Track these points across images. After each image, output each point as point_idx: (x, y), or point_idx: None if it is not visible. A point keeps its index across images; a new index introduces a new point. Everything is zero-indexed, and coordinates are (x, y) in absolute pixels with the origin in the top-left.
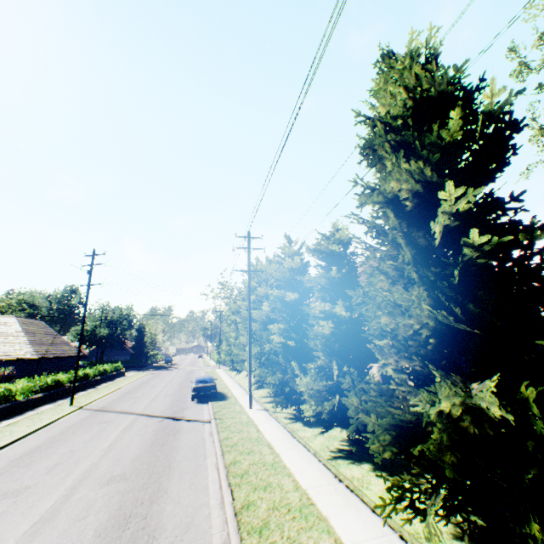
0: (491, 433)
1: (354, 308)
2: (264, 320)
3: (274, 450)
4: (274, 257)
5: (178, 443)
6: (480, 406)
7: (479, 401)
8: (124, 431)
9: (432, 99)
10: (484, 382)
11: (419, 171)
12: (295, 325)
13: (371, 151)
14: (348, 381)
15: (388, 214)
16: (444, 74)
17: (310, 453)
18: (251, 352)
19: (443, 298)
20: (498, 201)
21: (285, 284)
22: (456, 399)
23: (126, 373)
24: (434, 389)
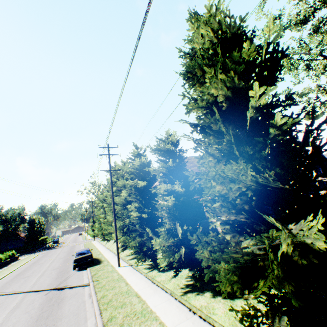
0: (316, 262)
1: (186, 186)
2: (124, 202)
3: (141, 298)
4: (127, 160)
5: (62, 311)
6: (305, 242)
7: (304, 238)
8: (11, 312)
9: (228, 39)
10: (300, 223)
11: (229, 81)
12: (146, 203)
13: (191, 75)
14: (194, 237)
15: (214, 109)
16: (234, 23)
17: (168, 294)
18: (116, 226)
19: (259, 166)
20: (278, 100)
21: (136, 176)
22: (288, 239)
23: (20, 257)
24: (267, 234)
